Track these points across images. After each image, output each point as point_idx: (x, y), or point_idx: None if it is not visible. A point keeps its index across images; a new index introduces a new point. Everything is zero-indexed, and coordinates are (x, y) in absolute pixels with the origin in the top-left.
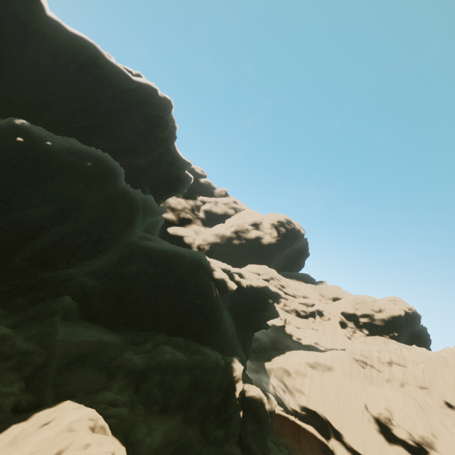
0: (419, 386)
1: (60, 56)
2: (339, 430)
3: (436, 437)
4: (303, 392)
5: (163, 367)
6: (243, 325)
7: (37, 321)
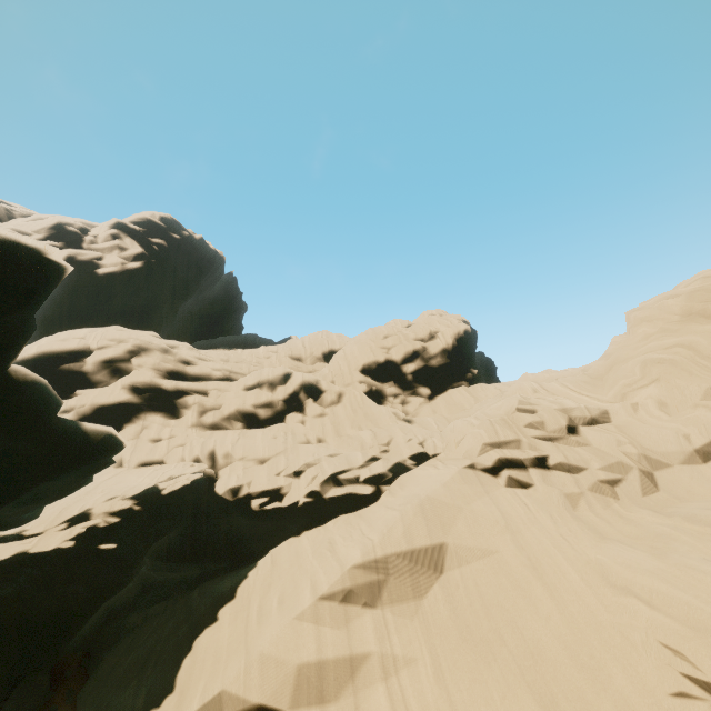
0: (704, 456)
1: None
2: None
3: None
4: None
5: None
6: None
7: None
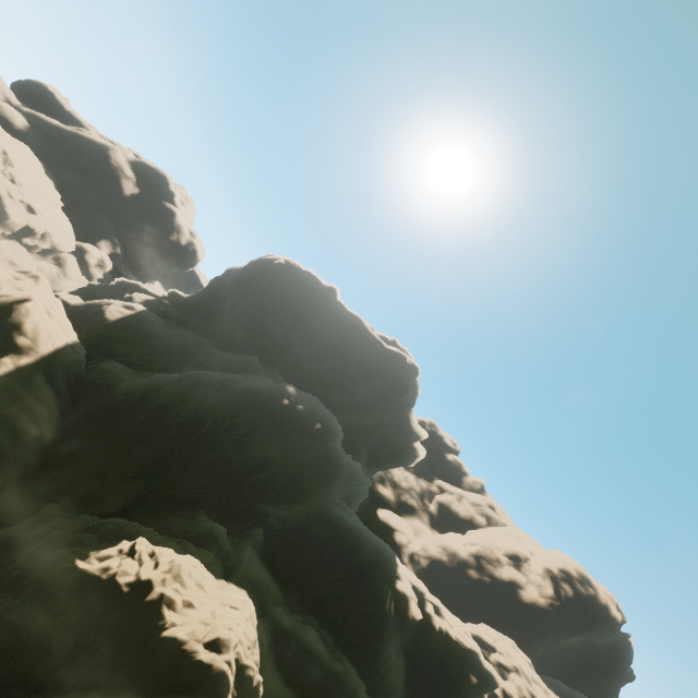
0: None
1: (334, 327)
2: None
3: None
4: None
5: (303, 642)
6: (420, 694)
7: (237, 537)
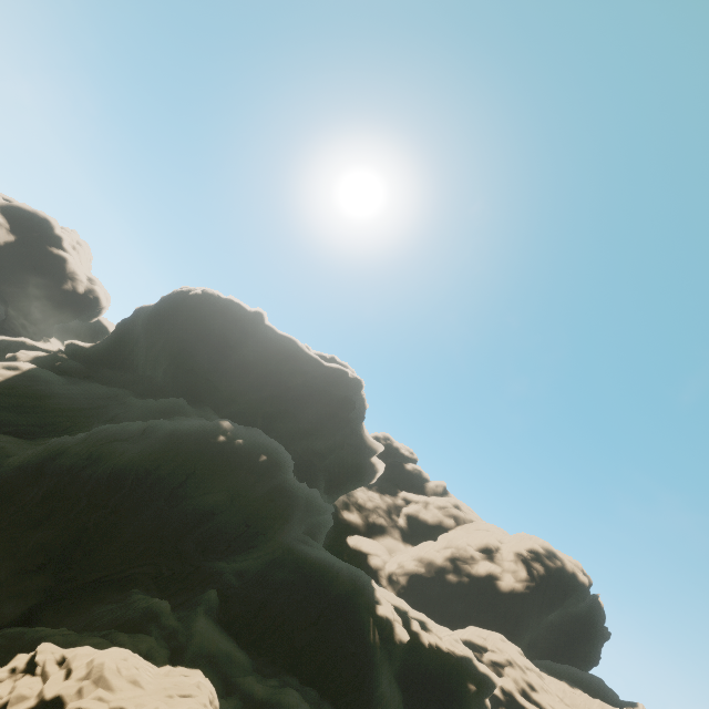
0: None
1: (267, 352)
2: None
3: None
4: None
5: None
6: None
7: (185, 608)
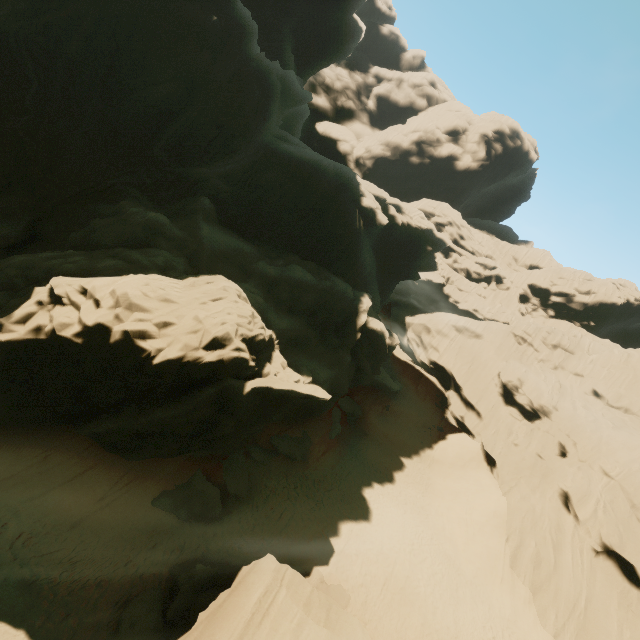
0: (575, 373)
1: None
2: (460, 385)
3: (557, 410)
4: (438, 349)
5: (292, 281)
6: (387, 270)
7: (183, 216)
